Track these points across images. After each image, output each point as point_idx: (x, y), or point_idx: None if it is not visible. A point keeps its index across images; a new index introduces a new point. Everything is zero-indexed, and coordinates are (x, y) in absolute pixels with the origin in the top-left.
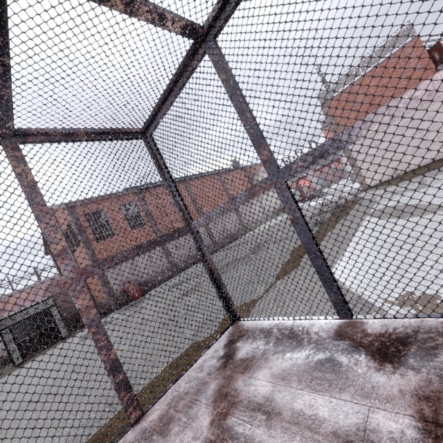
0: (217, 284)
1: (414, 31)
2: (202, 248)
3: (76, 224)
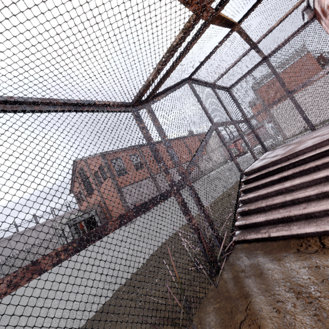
0: (258, 139)
1: (307, 49)
2: (252, 127)
3: (107, 165)
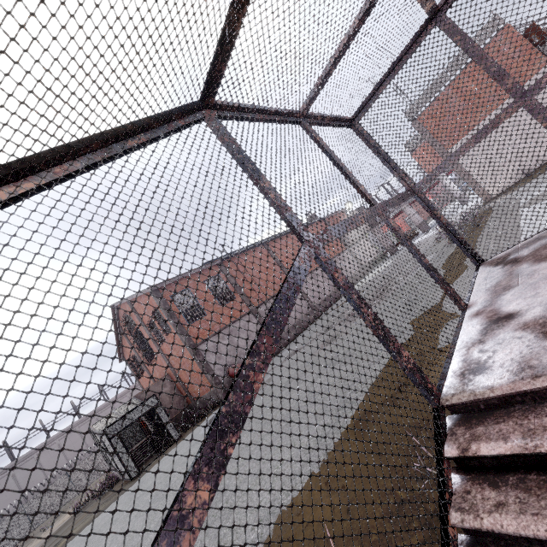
0: (452, 234)
1: (502, 20)
2: (429, 205)
3: (165, 308)
